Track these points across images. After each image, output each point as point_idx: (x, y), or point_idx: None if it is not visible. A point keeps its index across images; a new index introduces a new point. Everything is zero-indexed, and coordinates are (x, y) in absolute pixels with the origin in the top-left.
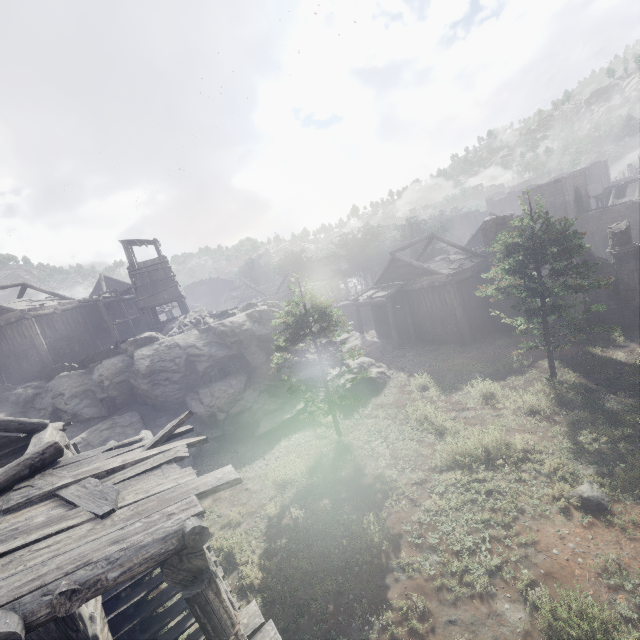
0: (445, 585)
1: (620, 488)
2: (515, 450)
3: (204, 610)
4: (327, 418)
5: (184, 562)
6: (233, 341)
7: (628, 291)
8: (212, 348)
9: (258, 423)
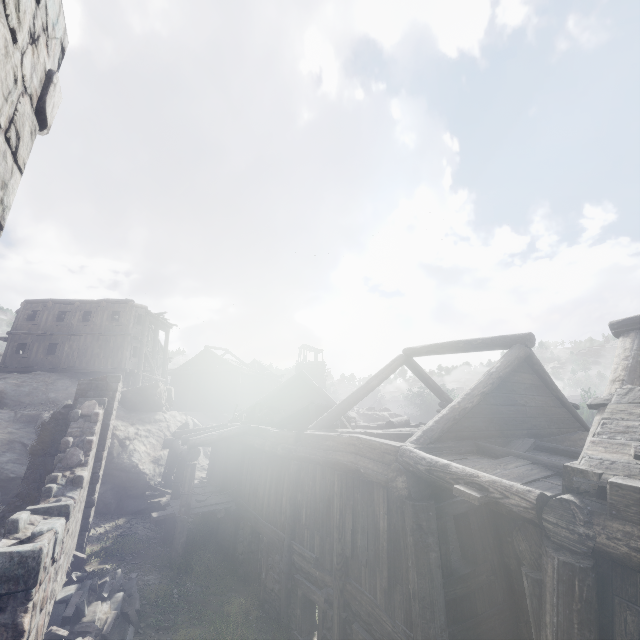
0: None
1: None
2: None
3: None
4: None
5: None
6: None
7: None
8: None
9: None
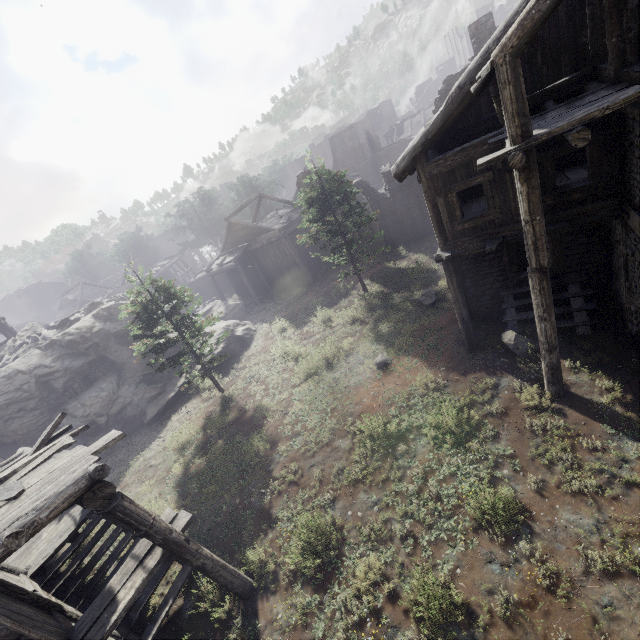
0: (307, 449)
1: (396, 350)
2: (344, 351)
3: (125, 513)
4: (209, 383)
5: (98, 494)
6: (87, 347)
7: (403, 216)
8: (65, 361)
9: (144, 412)
